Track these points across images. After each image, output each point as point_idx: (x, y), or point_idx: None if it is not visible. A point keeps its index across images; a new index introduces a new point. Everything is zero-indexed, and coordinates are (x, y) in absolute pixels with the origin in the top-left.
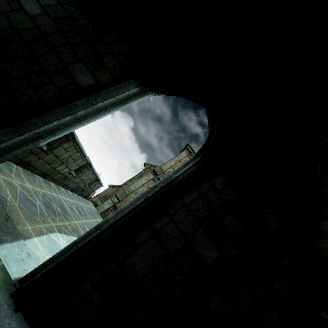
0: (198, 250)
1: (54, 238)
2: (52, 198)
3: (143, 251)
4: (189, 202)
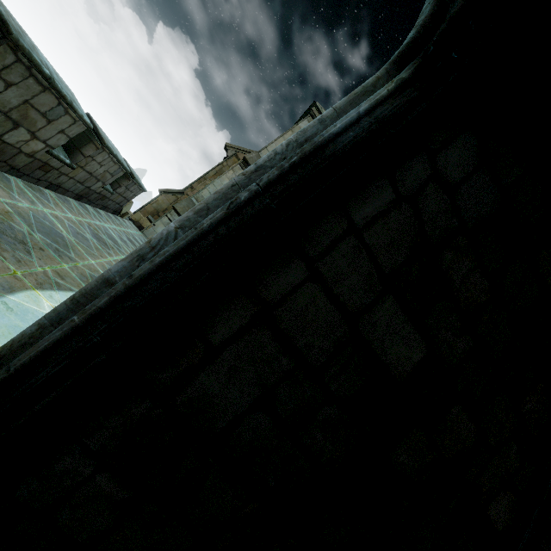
0: (377, 348)
1: (24, 303)
2: (13, 213)
3: (230, 362)
4: (366, 222)
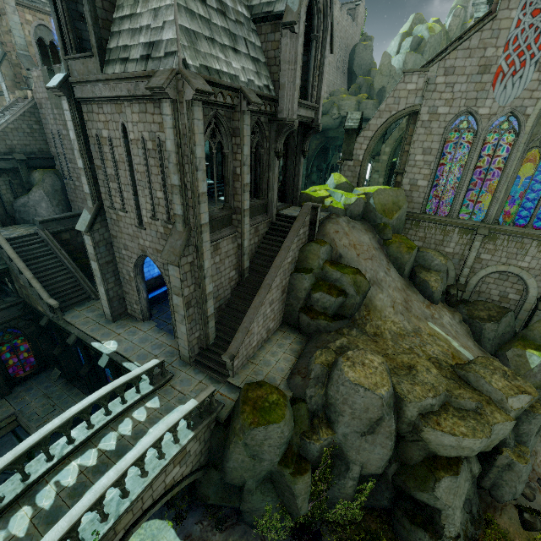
0: None
1: None
2: None
3: None
4: None
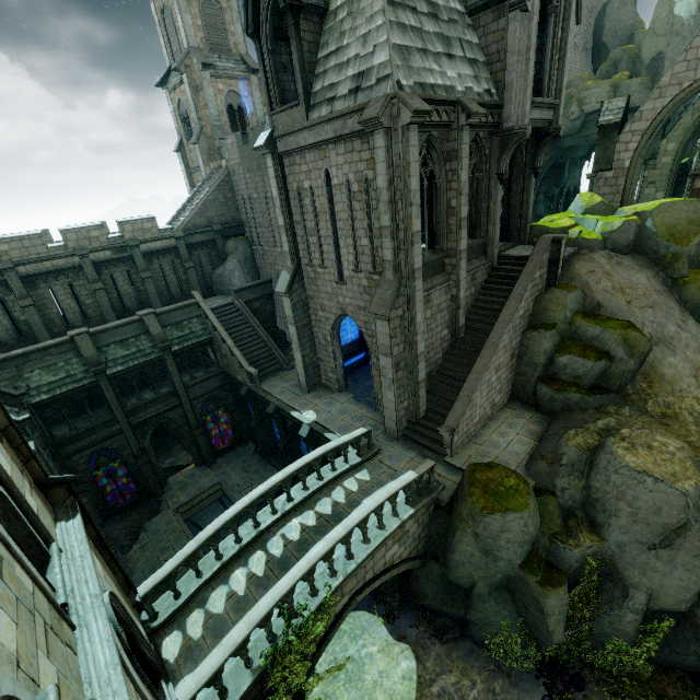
0: None
1: None
2: None
3: None
4: None
